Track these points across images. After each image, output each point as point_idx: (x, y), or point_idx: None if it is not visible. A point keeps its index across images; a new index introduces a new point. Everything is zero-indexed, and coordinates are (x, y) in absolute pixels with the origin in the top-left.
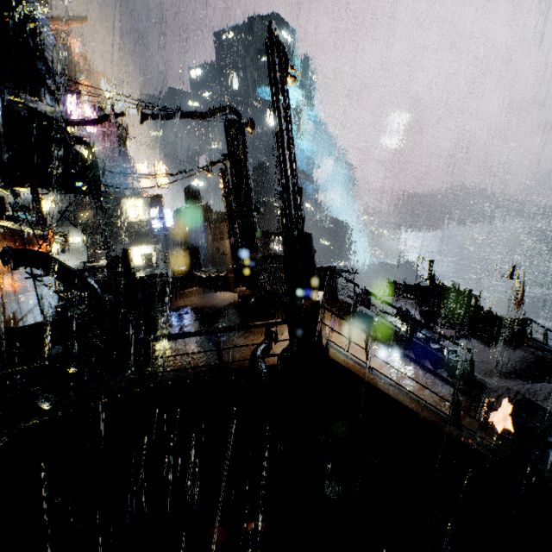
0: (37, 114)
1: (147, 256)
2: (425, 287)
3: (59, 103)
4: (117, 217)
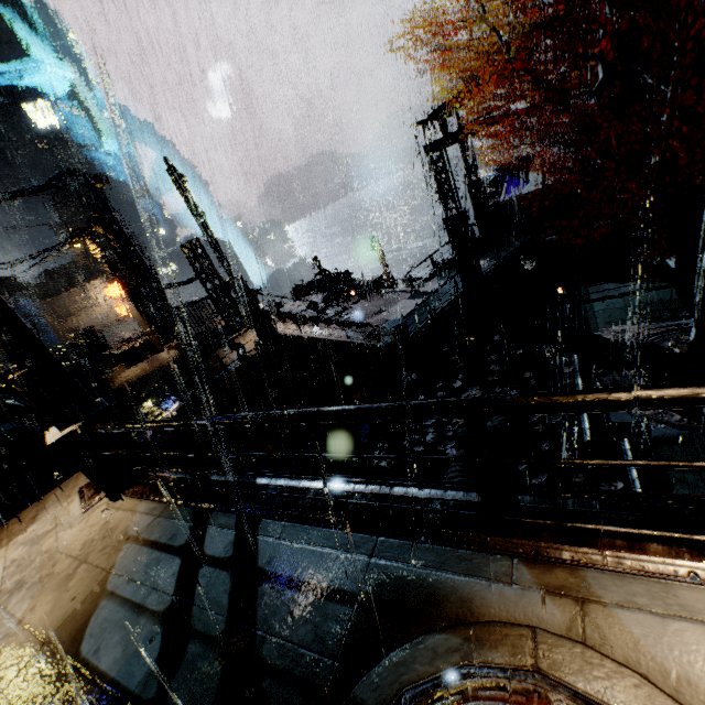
0: None
1: None
2: (320, 280)
3: None
4: None
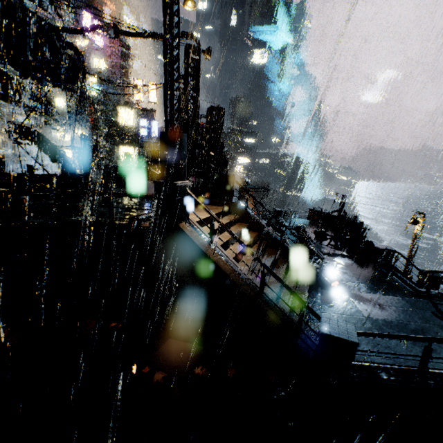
0: (37, 18)
1: (128, 154)
2: (335, 216)
3: (58, 13)
4: (112, 120)
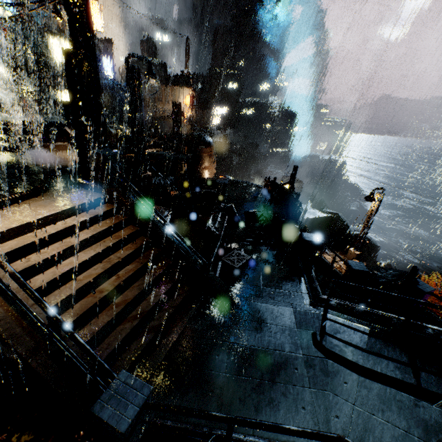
0: None
1: (58, 101)
2: (286, 189)
3: None
4: (42, 54)
